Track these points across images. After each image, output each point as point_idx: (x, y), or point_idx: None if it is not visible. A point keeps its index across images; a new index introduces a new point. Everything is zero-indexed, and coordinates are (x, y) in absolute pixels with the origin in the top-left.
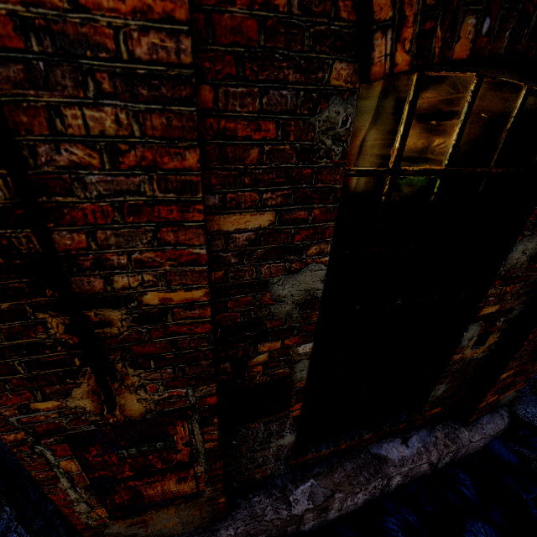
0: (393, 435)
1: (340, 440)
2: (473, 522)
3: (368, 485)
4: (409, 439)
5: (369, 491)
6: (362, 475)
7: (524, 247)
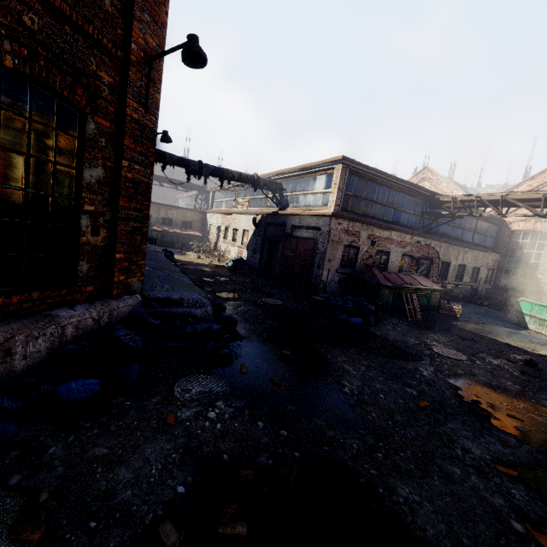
0: (62, 307)
1: (11, 295)
2: (120, 330)
3: (46, 330)
4: (76, 307)
5: (48, 338)
6: (39, 323)
7: (90, 173)
